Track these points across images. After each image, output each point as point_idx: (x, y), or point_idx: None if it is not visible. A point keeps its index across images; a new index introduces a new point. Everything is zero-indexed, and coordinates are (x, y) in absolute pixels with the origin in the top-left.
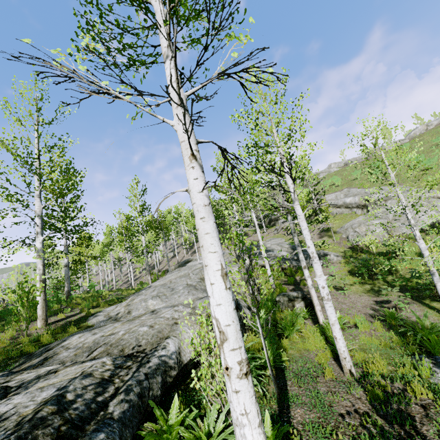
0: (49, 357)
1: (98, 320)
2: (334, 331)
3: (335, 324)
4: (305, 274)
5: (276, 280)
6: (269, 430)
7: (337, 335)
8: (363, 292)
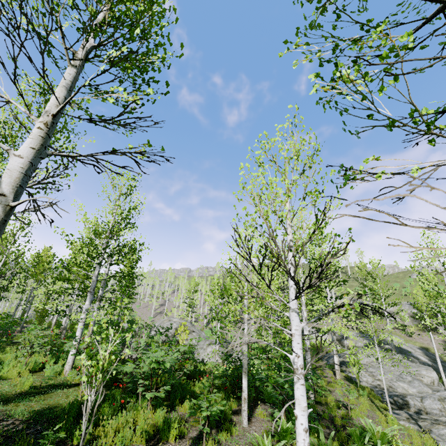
0: (421, 410)
1: (367, 385)
2: None
3: None
4: None
5: None
6: None
7: None
8: None
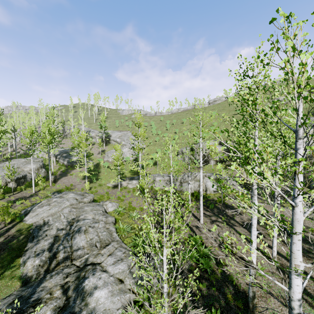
0: None
1: None
2: (33, 185)
3: (33, 184)
4: (49, 172)
5: (61, 169)
6: (3, 195)
7: (33, 186)
8: (81, 178)
